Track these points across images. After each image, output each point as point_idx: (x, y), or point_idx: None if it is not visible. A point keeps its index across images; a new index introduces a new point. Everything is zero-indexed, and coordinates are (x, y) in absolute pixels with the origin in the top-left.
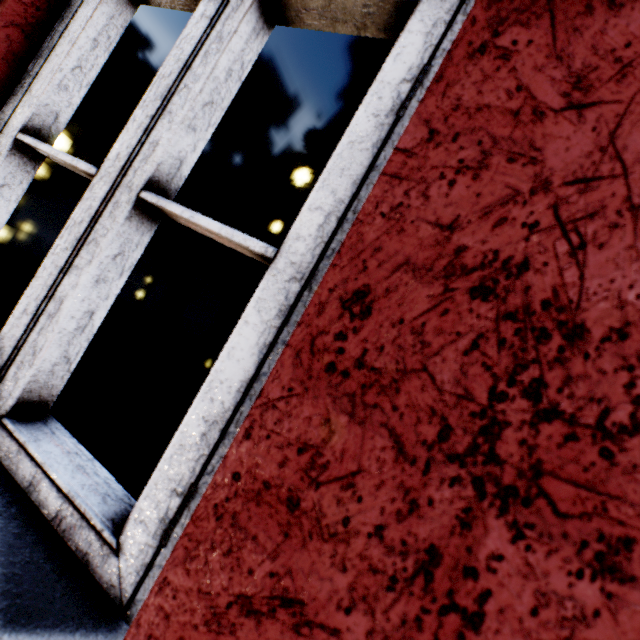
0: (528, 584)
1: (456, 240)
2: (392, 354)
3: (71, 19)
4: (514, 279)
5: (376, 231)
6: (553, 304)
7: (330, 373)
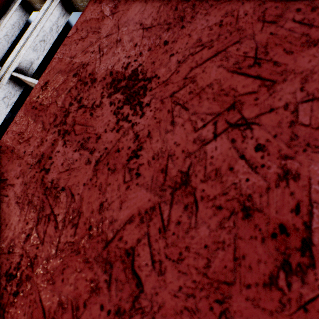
0: (63, 157)
1: (74, 61)
2: (49, 99)
3: (5, 18)
4: (84, 69)
5: (55, 63)
6: (91, 74)
7: (33, 109)
